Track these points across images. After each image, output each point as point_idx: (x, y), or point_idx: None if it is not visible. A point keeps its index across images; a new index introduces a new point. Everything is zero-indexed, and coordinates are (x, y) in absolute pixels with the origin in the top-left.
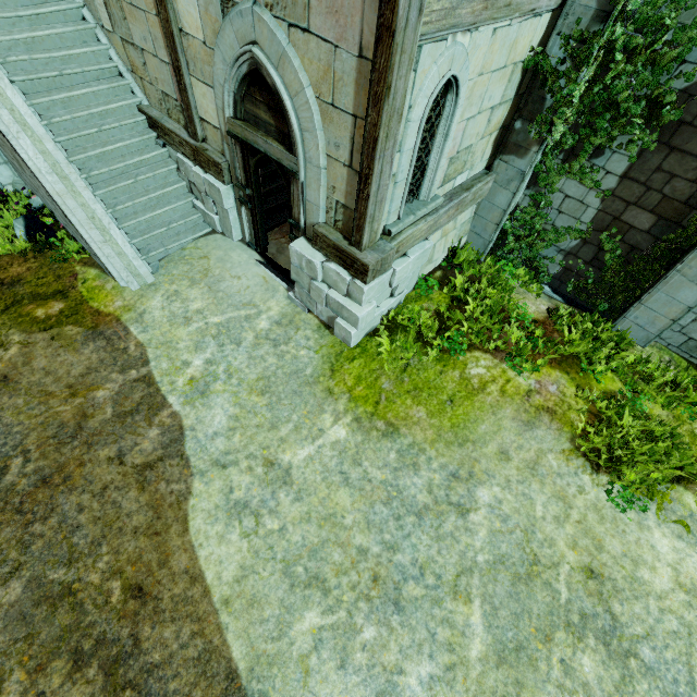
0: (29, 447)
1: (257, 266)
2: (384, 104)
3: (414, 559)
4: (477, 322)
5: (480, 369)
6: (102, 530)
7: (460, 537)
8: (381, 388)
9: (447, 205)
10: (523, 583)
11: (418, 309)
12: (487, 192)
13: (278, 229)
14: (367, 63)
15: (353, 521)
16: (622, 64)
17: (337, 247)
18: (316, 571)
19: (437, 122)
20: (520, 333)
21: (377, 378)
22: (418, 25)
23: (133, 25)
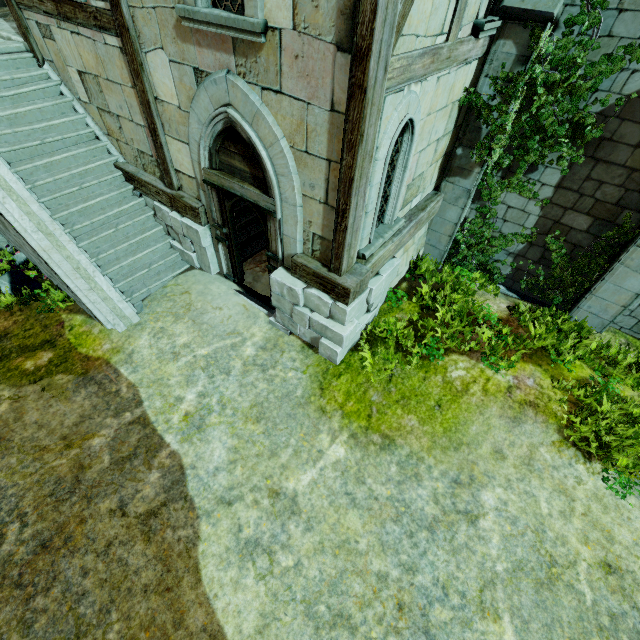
0: (26, 509)
1: (236, 295)
2: (359, 149)
3: (435, 578)
4: (449, 327)
5: (460, 371)
6: (110, 594)
7: (474, 547)
8: (371, 401)
9: (408, 225)
10: (546, 588)
11: (394, 321)
12: (438, 209)
13: (251, 259)
14: (339, 116)
15: (367, 545)
16: (544, 96)
17: (317, 275)
18: (339, 607)
19: (396, 157)
20: (489, 333)
21: (365, 391)
22: (384, 81)
23: (109, 96)
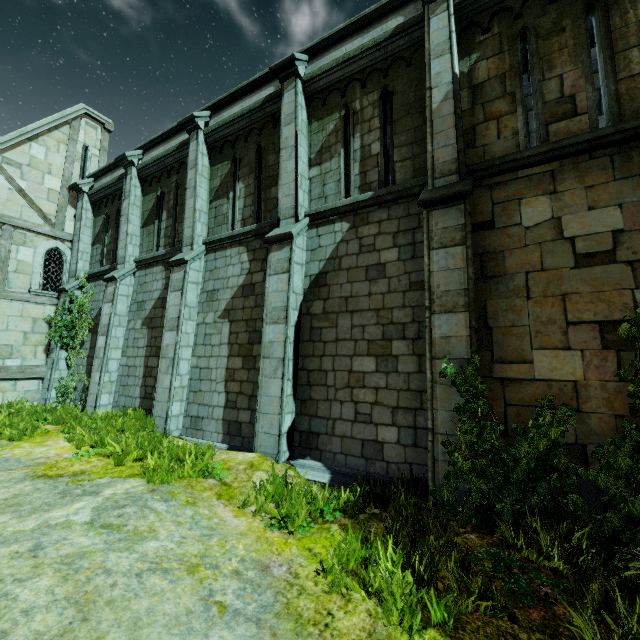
0: None
1: None
2: None
3: None
4: None
5: None
6: None
7: None
8: None
9: None
10: None
11: None
12: (45, 374)
13: None
14: None
15: None
16: (76, 313)
17: None
18: None
19: None
20: None
21: None
22: None
23: None
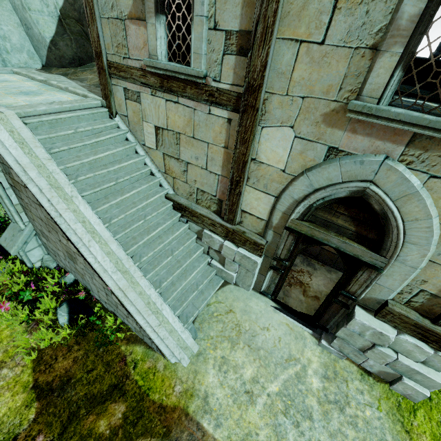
0: None
1: (276, 313)
2: None
3: None
4: None
5: None
6: None
7: None
8: None
9: None
10: None
11: None
12: None
13: None
14: None
15: None
16: None
17: (419, 326)
18: None
19: None
20: None
21: None
22: None
23: (186, 148)
